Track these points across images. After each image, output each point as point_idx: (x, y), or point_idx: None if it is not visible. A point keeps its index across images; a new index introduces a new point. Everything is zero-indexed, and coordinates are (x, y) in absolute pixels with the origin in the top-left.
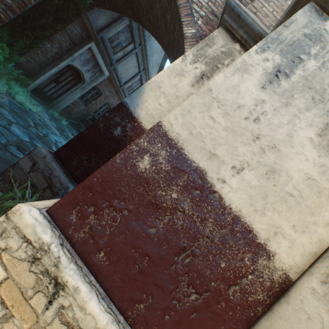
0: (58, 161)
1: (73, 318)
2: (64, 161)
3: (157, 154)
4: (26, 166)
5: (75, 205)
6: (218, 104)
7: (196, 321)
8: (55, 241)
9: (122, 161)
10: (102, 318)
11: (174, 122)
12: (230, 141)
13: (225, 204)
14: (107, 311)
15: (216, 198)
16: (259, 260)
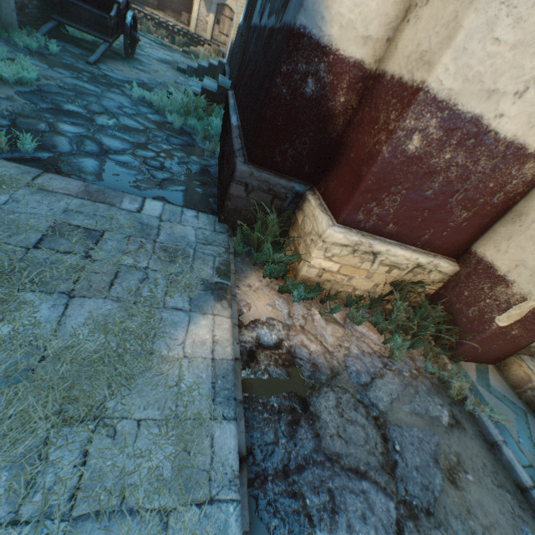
0: (261, 168)
1: (390, 262)
2: (265, 164)
3: (426, 128)
4: (240, 193)
5: (358, 209)
6: (507, 11)
7: (466, 226)
8: (359, 237)
9: (390, 154)
10: (407, 254)
11: (444, 76)
12: (517, 61)
13: (499, 138)
14: (406, 250)
15: (491, 137)
16: (525, 166)
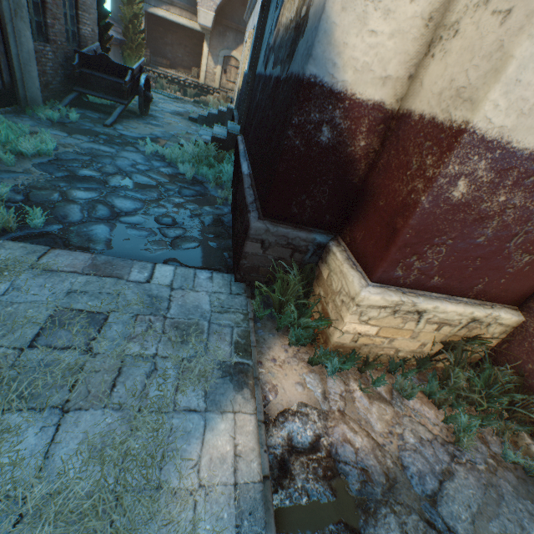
0: (277, 222)
1: (438, 319)
2: (281, 218)
3: (473, 172)
4: (256, 250)
5: (396, 265)
6: None
7: (528, 270)
8: (399, 295)
9: (431, 204)
10: (460, 309)
11: (493, 113)
12: None
13: None
14: (457, 303)
15: None
16: None
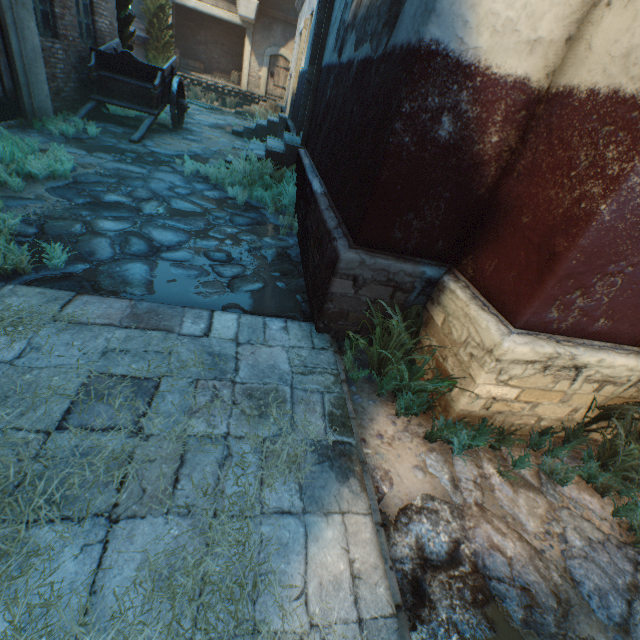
0: (373, 252)
1: (601, 376)
2: (379, 245)
3: None
4: (346, 290)
5: (551, 304)
6: None
7: None
8: (553, 345)
9: (614, 215)
10: (631, 362)
11: None
12: None
13: None
14: (627, 354)
15: None
16: None
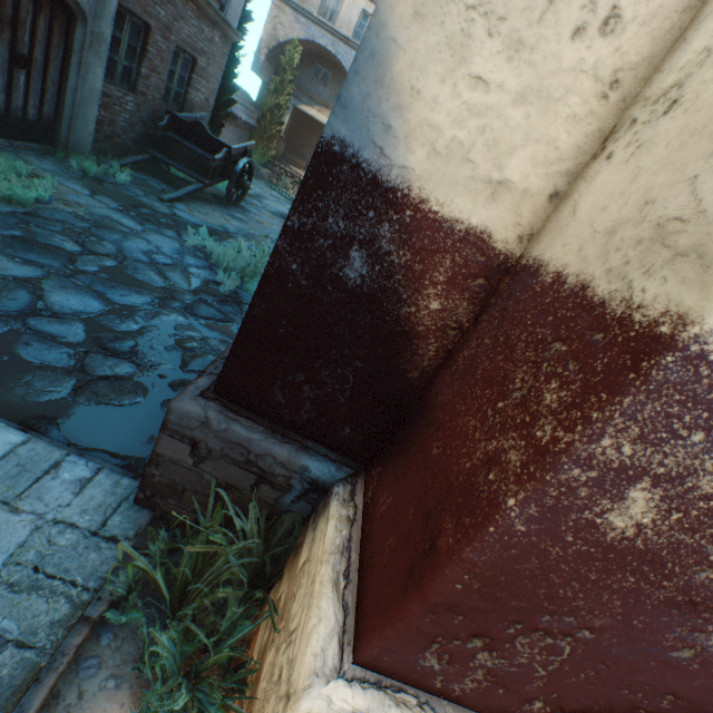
0: (238, 411)
1: None
2: (251, 404)
3: (684, 474)
4: (180, 456)
5: (423, 644)
6: None
7: None
8: None
9: (537, 525)
10: None
11: None
12: None
13: None
14: None
15: None
16: None
